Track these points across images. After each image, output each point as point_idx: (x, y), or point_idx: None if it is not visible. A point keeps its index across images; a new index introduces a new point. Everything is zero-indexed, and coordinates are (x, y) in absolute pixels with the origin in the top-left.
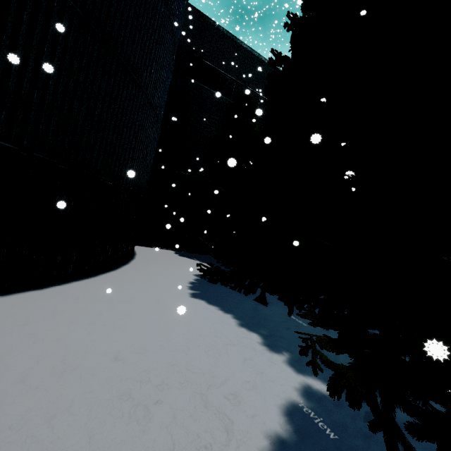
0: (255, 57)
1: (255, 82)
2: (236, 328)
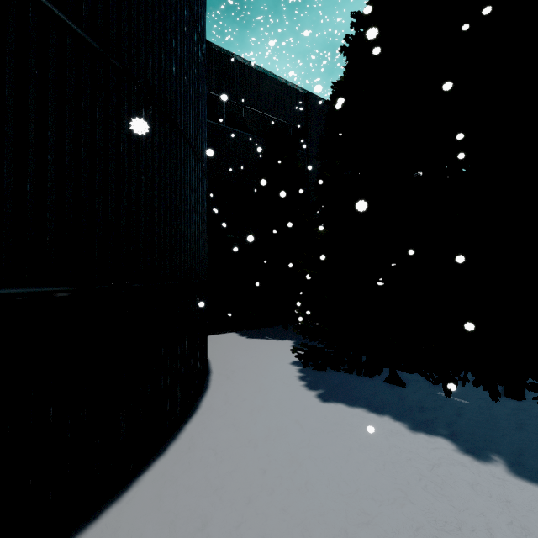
0: (276, 82)
1: (282, 111)
2: (412, 435)
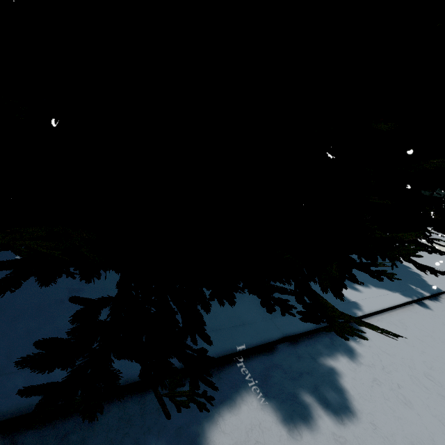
0: None
1: None
2: None
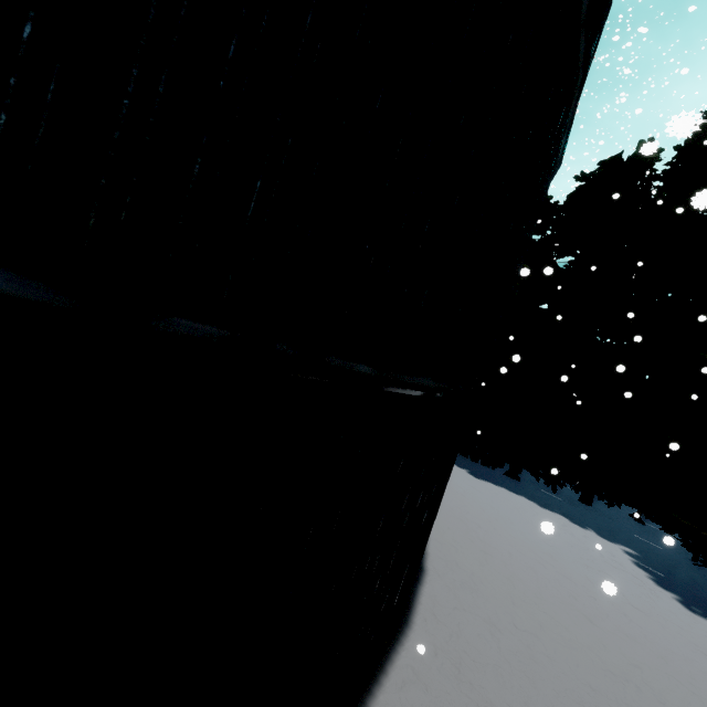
0: None
1: None
2: (544, 509)
